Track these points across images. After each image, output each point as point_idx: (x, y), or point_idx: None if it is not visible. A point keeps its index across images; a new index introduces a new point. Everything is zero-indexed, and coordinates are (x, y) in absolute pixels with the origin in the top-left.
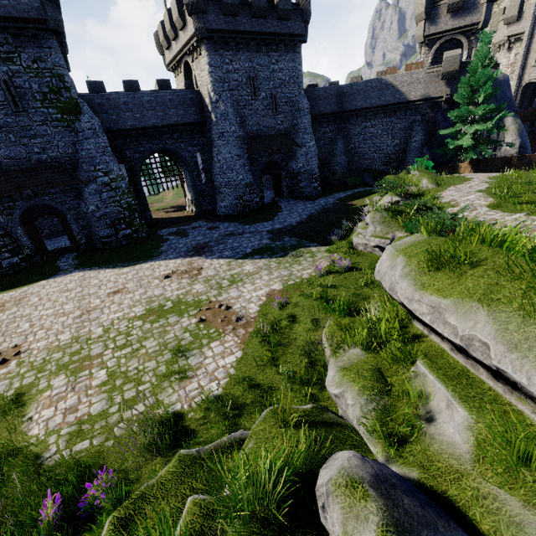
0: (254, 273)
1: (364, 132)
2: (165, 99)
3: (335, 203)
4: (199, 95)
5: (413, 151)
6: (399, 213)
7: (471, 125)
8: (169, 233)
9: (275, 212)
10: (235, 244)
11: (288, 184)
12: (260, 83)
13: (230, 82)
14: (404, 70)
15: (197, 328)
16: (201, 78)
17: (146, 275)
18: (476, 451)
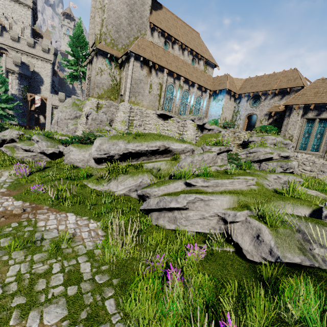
0: None
1: None
2: None
3: None
4: None
5: None
6: (49, 137)
7: None
8: None
9: None
10: None
11: None
12: None
13: None
14: None
15: None
16: None
17: None
18: (171, 164)
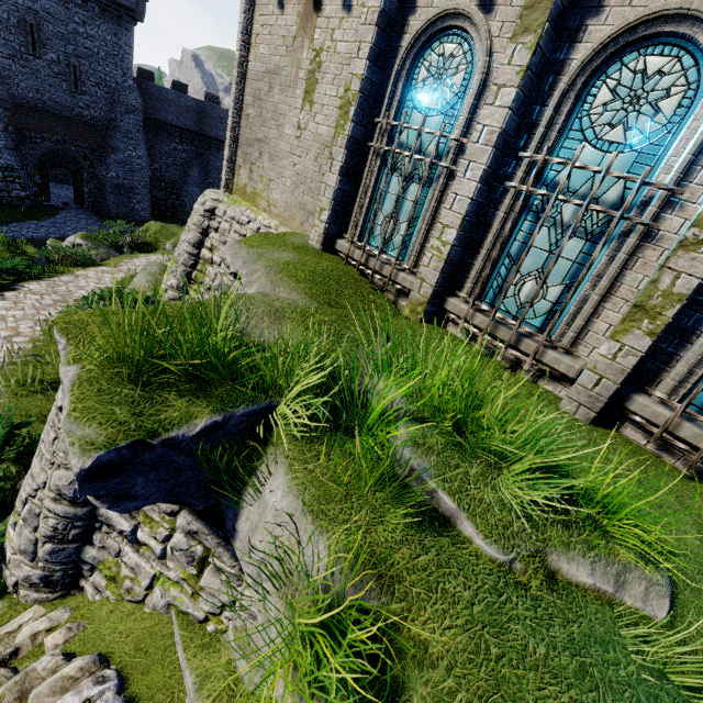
0: None
1: None
2: None
3: None
4: None
5: None
6: (17, 250)
7: None
8: None
9: (31, 218)
10: None
11: (94, 192)
12: (47, 37)
13: None
14: None
15: None
16: None
17: None
18: None
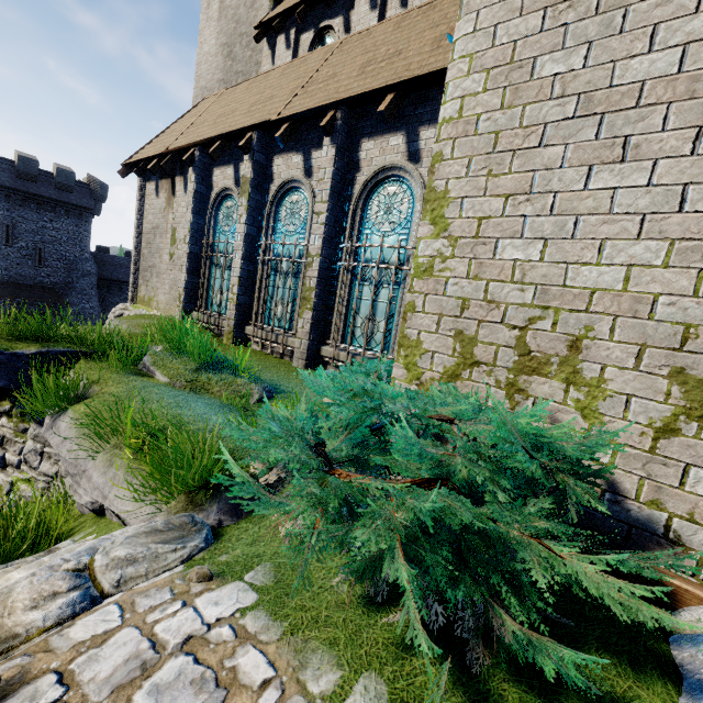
0: None
1: None
2: None
3: None
4: None
5: None
6: None
7: None
8: None
9: None
10: None
11: None
12: (19, 233)
13: None
14: None
15: None
16: None
17: None
18: None
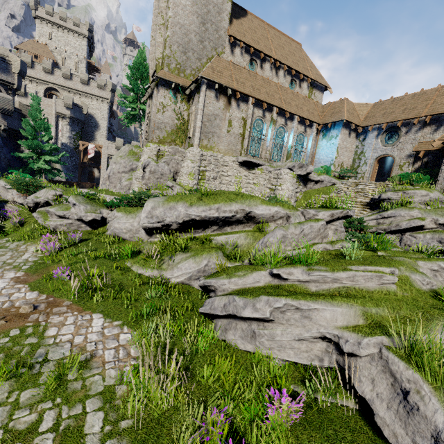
0: None
1: None
2: None
3: None
4: None
5: None
6: (91, 198)
7: (39, 155)
8: None
9: None
10: None
11: None
12: None
13: None
14: None
15: None
16: None
17: None
18: (254, 238)
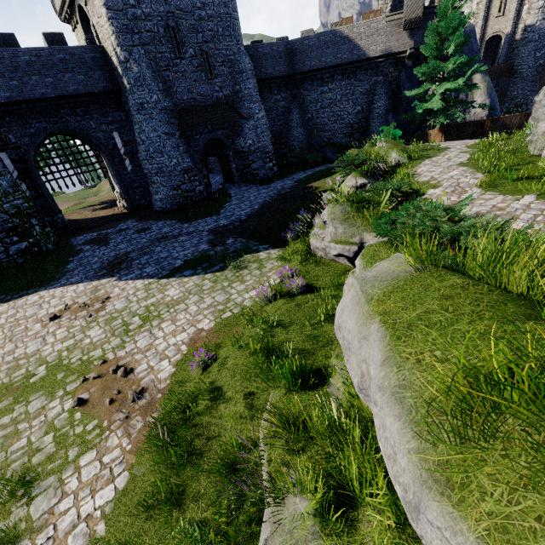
0: (178, 301)
1: (322, 99)
2: (53, 58)
3: (293, 187)
4: (104, 54)
5: (377, 118)
6: (367, 204)
7: (439, 84)
8: (86, 241)
9: (222, 202)
10: (163, 255)
11: (238, 166)
12: (184, 35)
13: (142, 33)
14: (362, 21)
15: (68, 422)
16: (101, 28)
17: (26, 315)
18: None
